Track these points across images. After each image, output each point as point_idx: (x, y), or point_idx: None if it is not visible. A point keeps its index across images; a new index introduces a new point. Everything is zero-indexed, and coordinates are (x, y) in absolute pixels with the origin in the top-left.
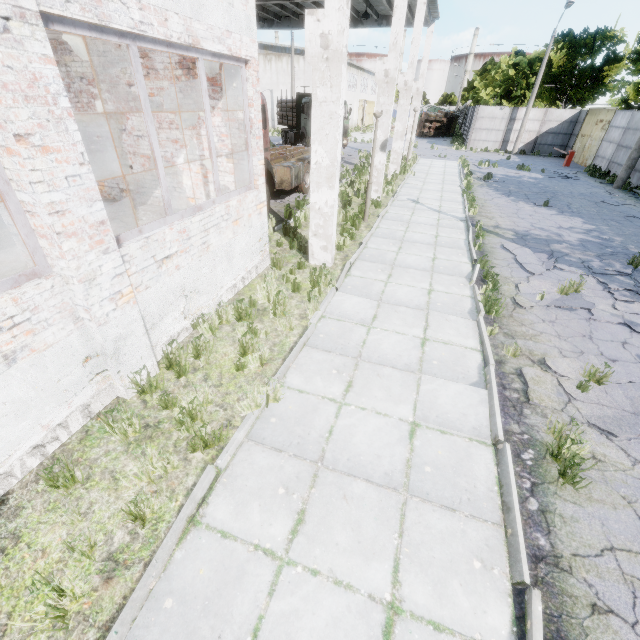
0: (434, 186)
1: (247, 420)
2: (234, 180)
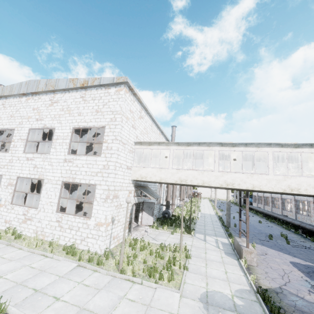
0: None
1: None
2: None
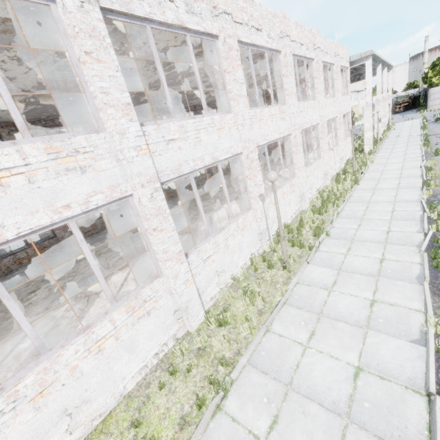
0: (406, 130)
1: (369, 163)
2: (344, 136)
